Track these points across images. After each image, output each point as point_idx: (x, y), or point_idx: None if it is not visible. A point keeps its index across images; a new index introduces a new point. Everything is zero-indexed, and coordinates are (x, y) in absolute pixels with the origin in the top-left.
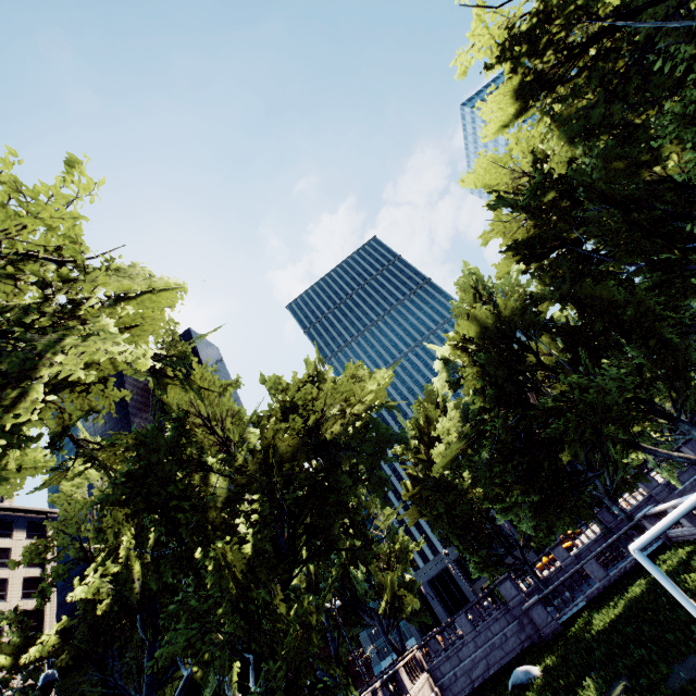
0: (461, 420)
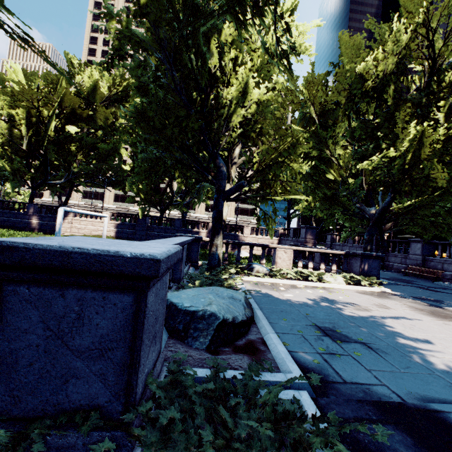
0: None
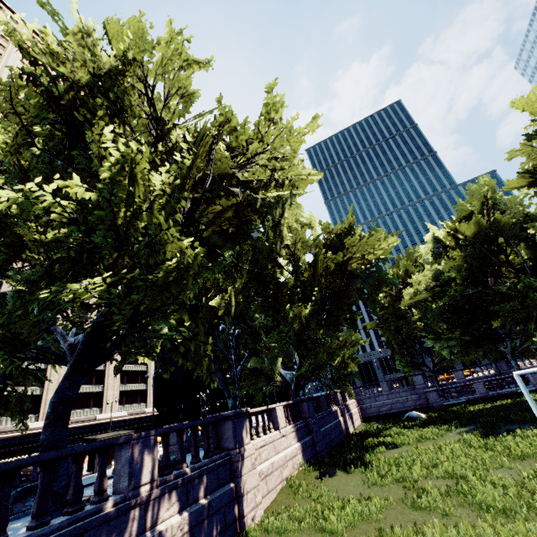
0: (432, 280)
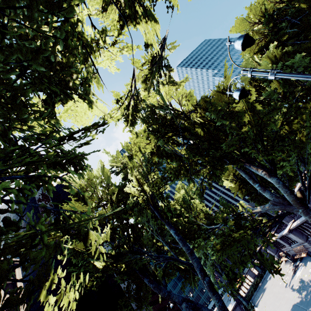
0: None
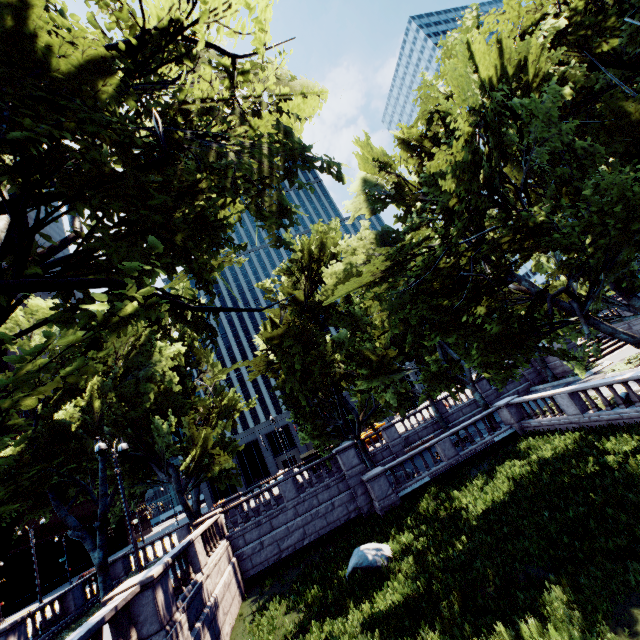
0: (377, 245)
